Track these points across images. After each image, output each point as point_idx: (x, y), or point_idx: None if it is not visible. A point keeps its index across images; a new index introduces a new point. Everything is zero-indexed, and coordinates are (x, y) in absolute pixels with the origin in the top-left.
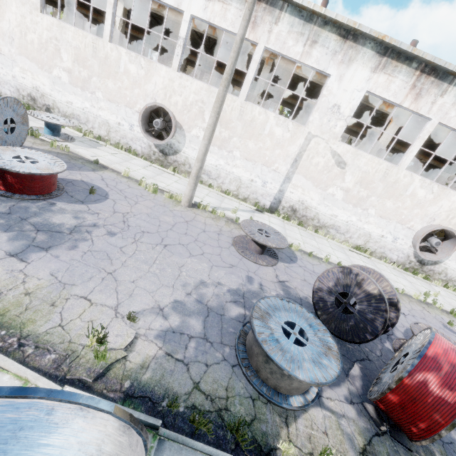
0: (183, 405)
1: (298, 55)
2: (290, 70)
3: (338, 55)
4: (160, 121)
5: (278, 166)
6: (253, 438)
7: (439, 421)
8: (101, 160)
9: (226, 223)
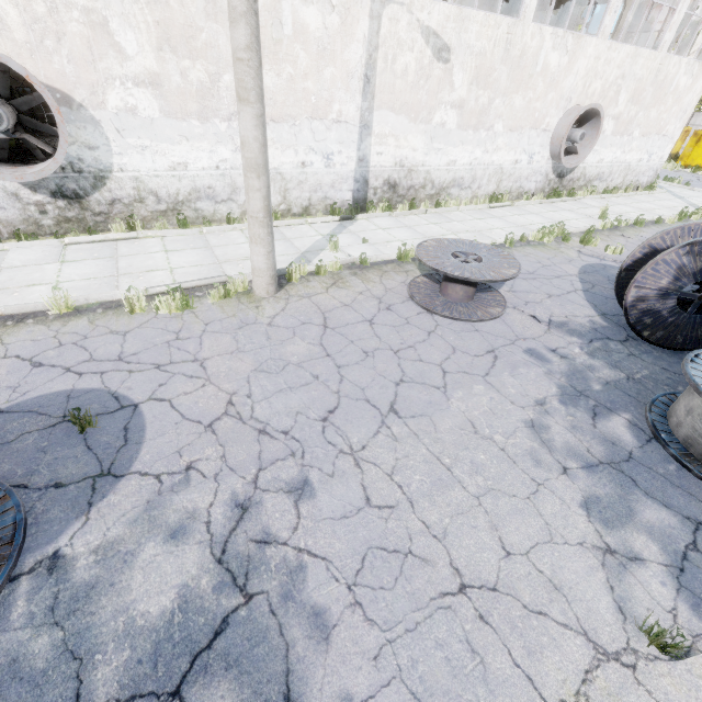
0: None
1: None
2: None
3: None
4: None
5: (339, 108)
6: None
7: None
8: None
9: (360, 277)
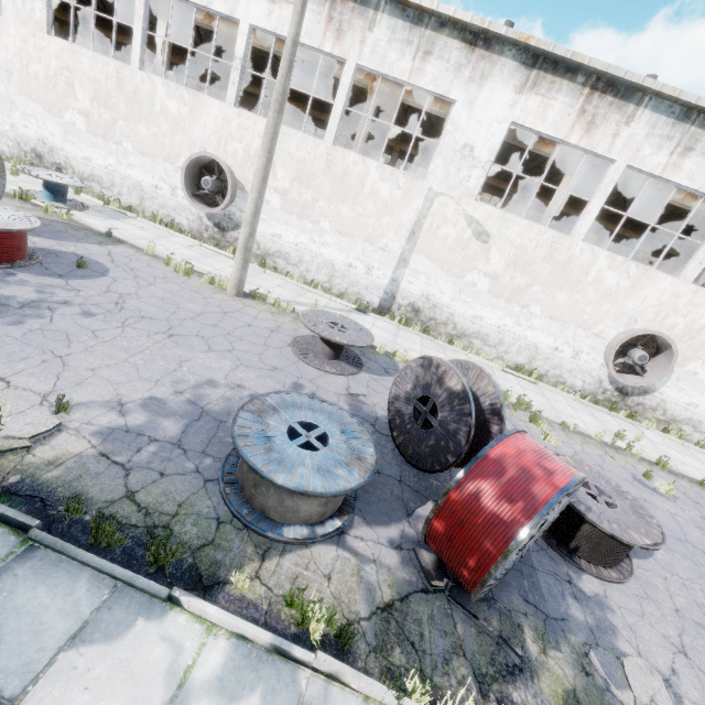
0: (94, 513)
1: (405, 74)
2: (407, 102)
3: (465, 70)
4: (212, 179)
5: (387, 242)
6: (193, 565)
7: (490, 551)
8: (117, 232)
9: (294, 320)
